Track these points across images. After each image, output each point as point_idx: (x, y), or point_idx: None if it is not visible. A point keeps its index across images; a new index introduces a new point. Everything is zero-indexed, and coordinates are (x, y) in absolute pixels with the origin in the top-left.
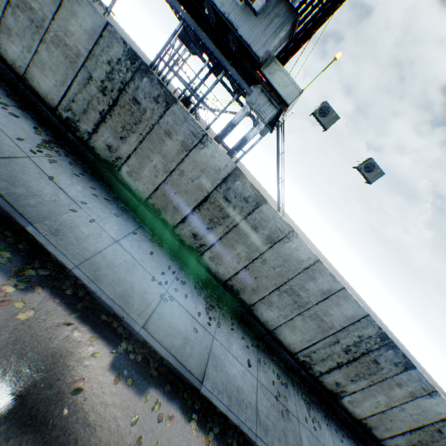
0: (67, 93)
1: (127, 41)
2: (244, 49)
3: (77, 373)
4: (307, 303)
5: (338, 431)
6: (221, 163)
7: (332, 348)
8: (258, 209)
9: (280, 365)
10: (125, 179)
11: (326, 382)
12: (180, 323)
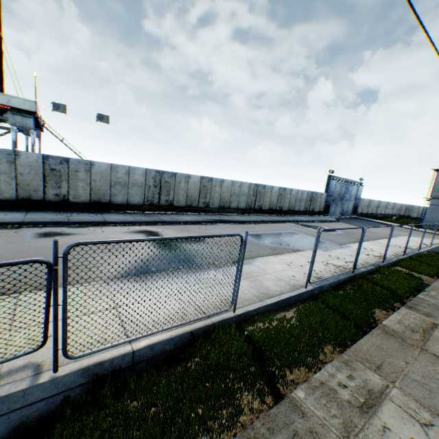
0: None
1: None
2: None
3: (60, 231)
4: (126, 182)
5: (181, 214)
6: (35, 157)
7: (151, 190)
8: (70, 163)
9: (143, 213)
10: None
11: (164, 204)
12: (83, 218)
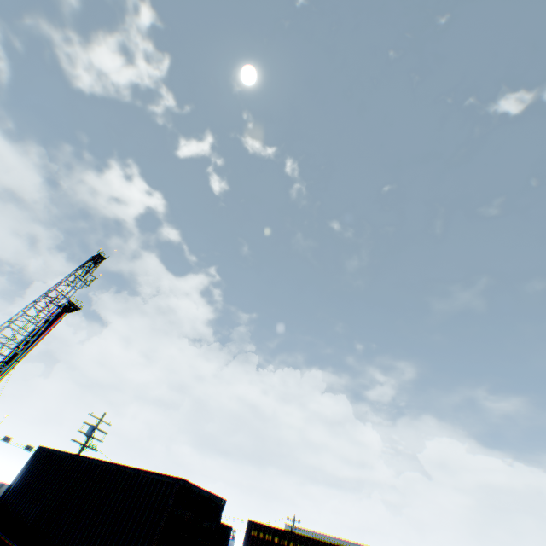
0: None
1: None
2: None
3: None
4: None
5: None
6: None
7: None
8: None
9: None
10: None
11: None
12: None
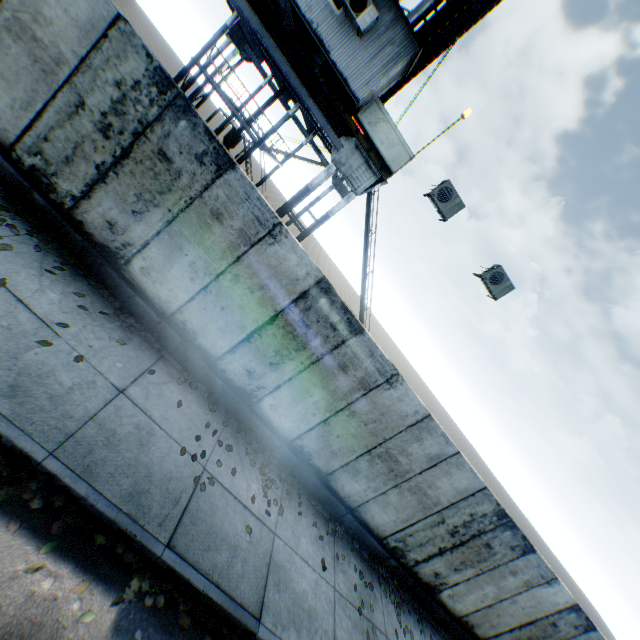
0: (36, 123)
1: (135, 13)
2: (338, 82)
3: None
4: (408, 472)
5: (433, 636)
6: (300, 269)
7: (434, 529)
8: (350, 341)
9: (363, 555)
10: (138, 279)
11: (422, 573)
12: (225, 521)
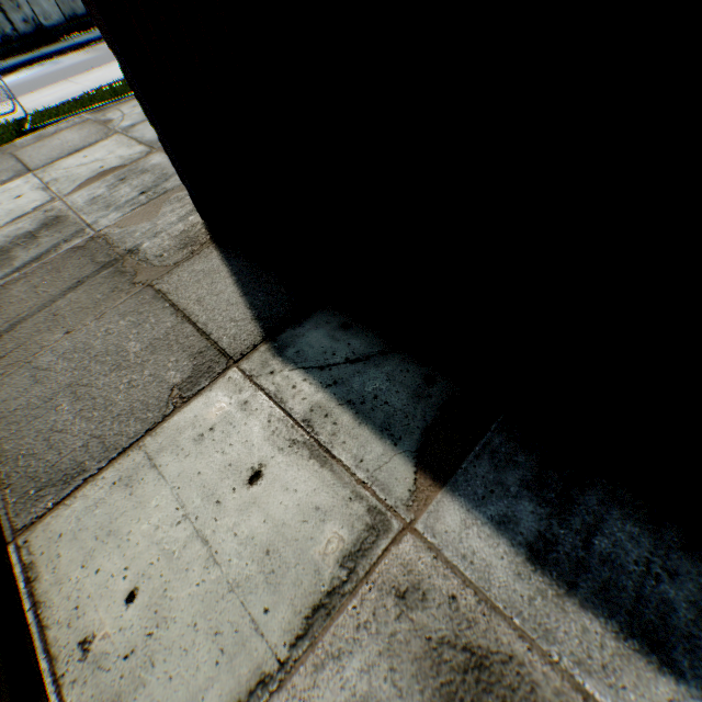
0: None
1: None
2: None
3: None
4: None
5: None
6: None
7: None
8: None
9: None
10: (51, 27)
11: None
12: None
